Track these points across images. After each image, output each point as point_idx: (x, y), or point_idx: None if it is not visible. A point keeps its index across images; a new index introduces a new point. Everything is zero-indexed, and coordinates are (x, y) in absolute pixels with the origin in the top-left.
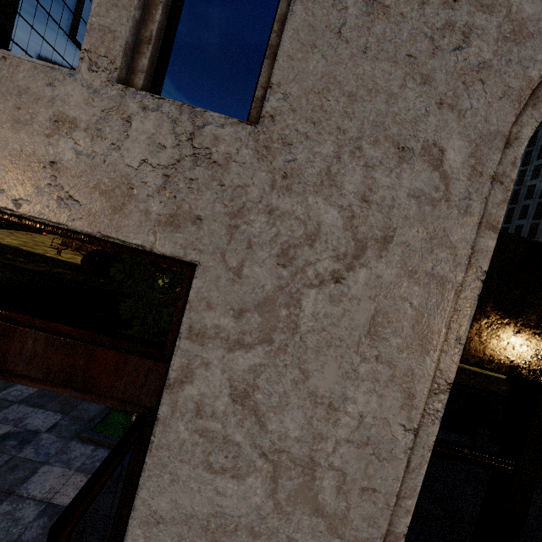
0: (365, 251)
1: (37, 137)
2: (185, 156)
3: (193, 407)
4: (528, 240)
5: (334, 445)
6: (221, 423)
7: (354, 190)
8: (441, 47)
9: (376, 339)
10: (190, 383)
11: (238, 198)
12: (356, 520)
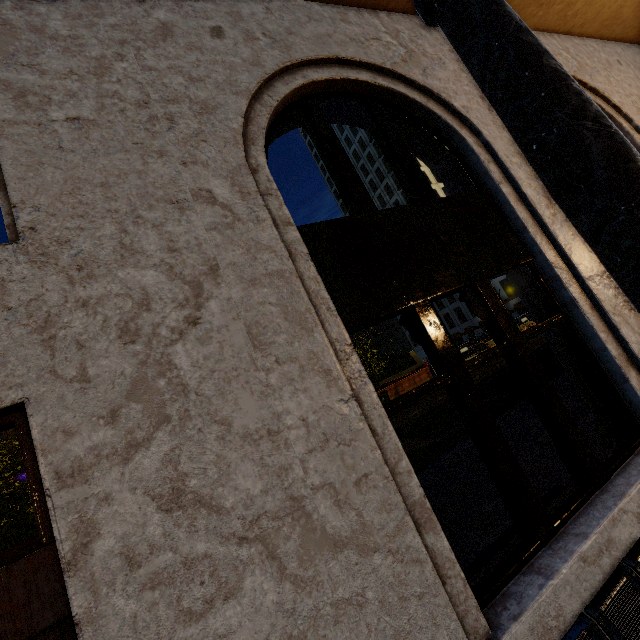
0: (203, 287)
1: None
2: None
3: (120, 563)
4: (323, 223)
5: (302, 466)
6: (169, 549)
7: (158, 248)
8: (157, 131)
9: (265, 347)
10: (98, 536)
11: (37, 311)
12: (374, 519)
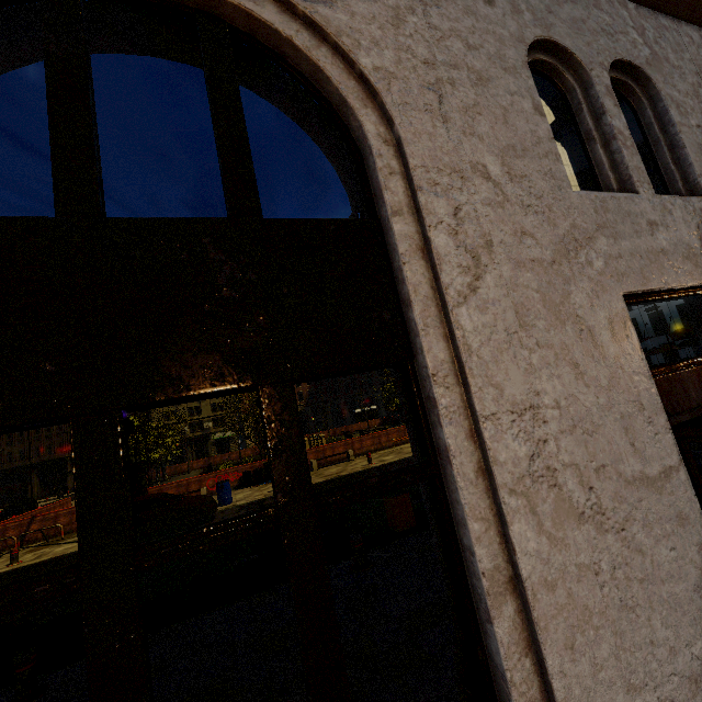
0: None
1: (648, 238)
2: (698, 224)
3: None
4: None
5: None
6: None
7: None
8: None
9: None
10: None
11: None
12: None
